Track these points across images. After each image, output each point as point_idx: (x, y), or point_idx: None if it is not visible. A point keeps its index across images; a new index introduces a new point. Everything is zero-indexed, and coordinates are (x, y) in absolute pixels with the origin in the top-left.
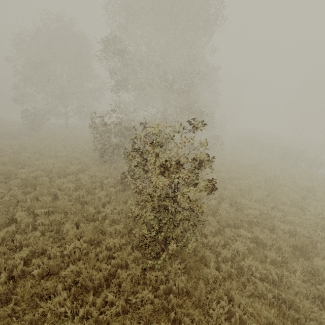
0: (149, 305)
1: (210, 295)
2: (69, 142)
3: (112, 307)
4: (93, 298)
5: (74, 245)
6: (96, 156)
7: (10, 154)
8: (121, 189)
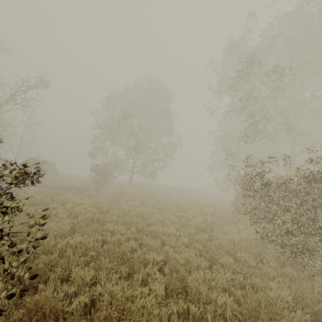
0: None
1: None
2: (155, 205)
3: None
4: None
5: None
6: (248, 244)
7: (86, 222)
8: None
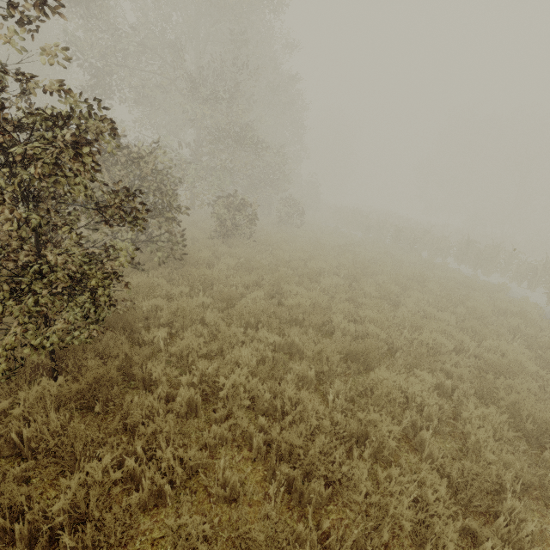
0: None
1: (106, 448)
2: None
3: None
4: None
5: None
6: None
7: None
8: None
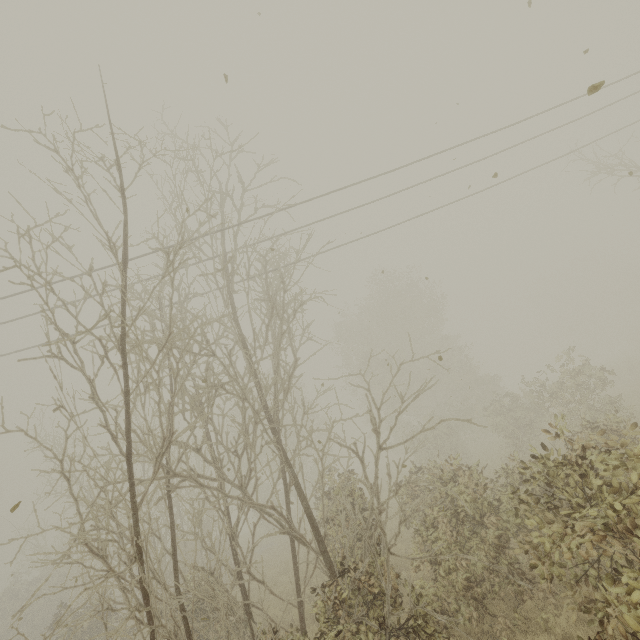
0: None
1: None
2: None
3: None
4: None
5: None
6: None
7: None
8: None
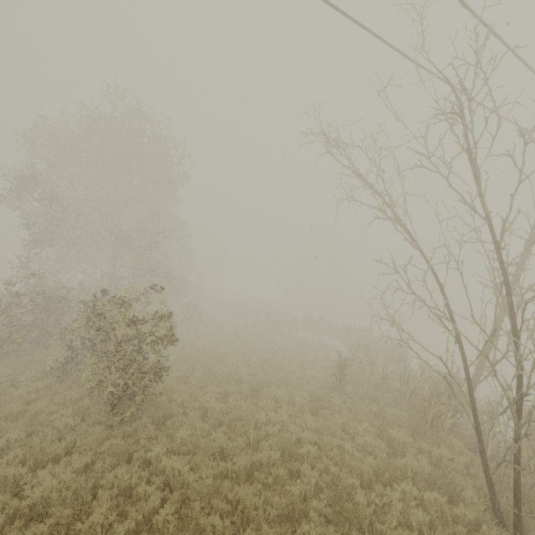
0: (122, 439)
1: (177, 431)
2: None
3: (82, 457)
4: (51, 469)
5: (10, 436)
6: None
7: None
8: (53, 382)
